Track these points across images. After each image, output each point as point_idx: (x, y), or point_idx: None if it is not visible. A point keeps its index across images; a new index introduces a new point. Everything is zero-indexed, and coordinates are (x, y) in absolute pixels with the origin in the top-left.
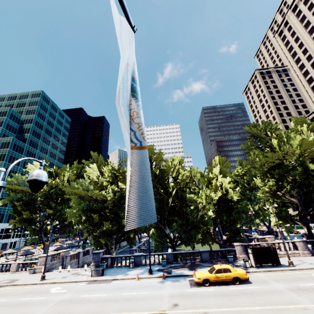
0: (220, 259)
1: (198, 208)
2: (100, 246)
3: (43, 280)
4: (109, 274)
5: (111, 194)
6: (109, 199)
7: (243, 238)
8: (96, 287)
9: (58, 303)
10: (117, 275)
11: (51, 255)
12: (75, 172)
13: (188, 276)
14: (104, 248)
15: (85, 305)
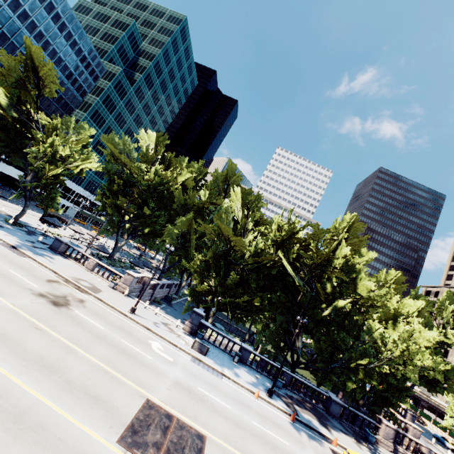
0: (350, 423)
1: (380, 357)
2: (197, 301)
3: (133, 314)
4: (212, 357)
5: (251, 250)
6: (247, 255)
7: (395, 417)
8: (209, 379)
9: (176, 386)
10: (226, 369)
11: (139, 277)
12: (193, 175)
13: (324, 438)
14: (200, 307)
15: (216, 419)
